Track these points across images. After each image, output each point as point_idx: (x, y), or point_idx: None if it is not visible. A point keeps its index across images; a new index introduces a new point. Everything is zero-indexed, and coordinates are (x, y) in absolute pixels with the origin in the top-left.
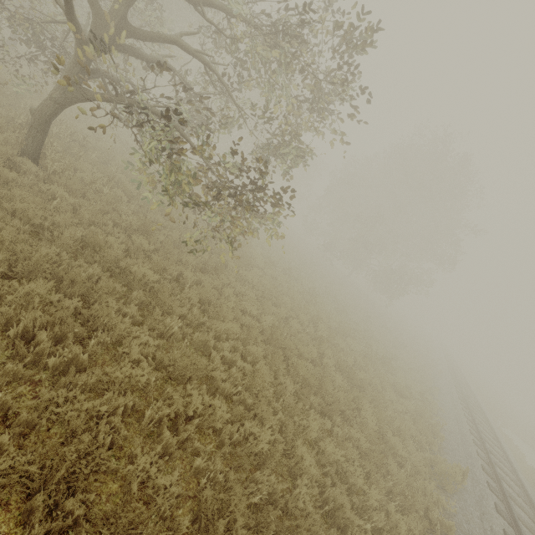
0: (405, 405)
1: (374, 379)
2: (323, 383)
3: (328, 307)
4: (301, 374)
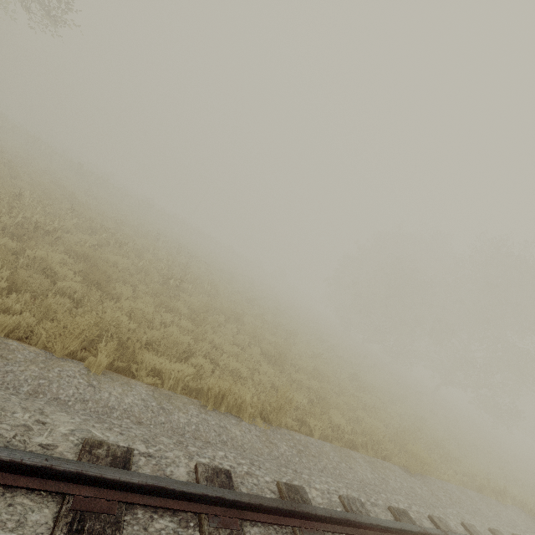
0: None
1: None
2: None
3: None
4: None
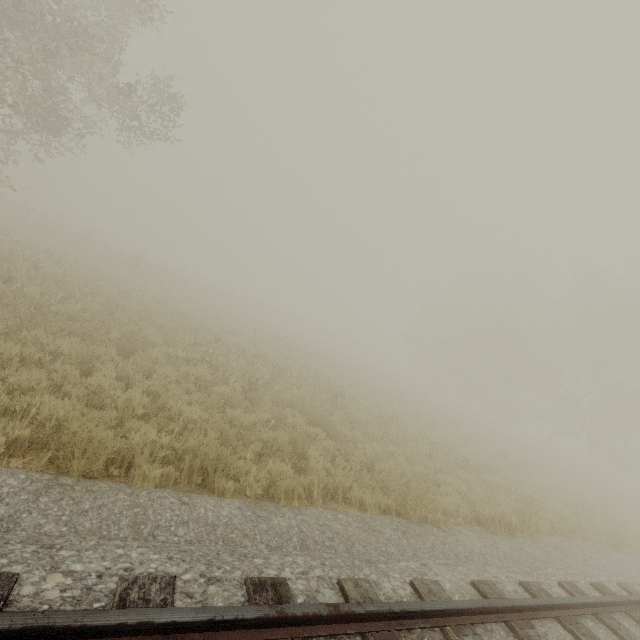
0: None
1: None
2: None
3: None
4: None
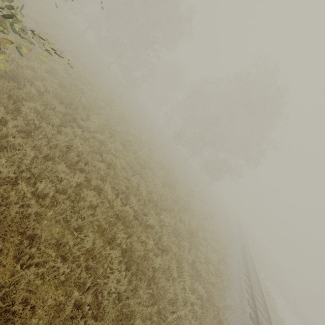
0: (198, 291)
1: (173, 264)
2: (63, 309)
3: (158, 180)
4: (3, 306)
